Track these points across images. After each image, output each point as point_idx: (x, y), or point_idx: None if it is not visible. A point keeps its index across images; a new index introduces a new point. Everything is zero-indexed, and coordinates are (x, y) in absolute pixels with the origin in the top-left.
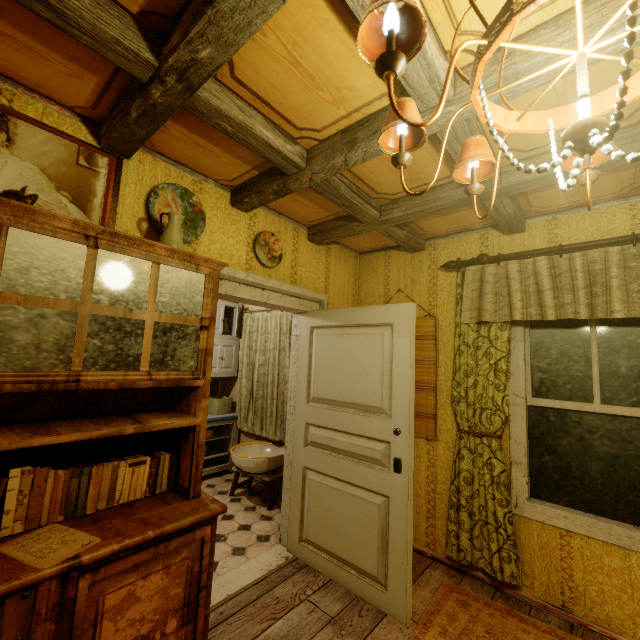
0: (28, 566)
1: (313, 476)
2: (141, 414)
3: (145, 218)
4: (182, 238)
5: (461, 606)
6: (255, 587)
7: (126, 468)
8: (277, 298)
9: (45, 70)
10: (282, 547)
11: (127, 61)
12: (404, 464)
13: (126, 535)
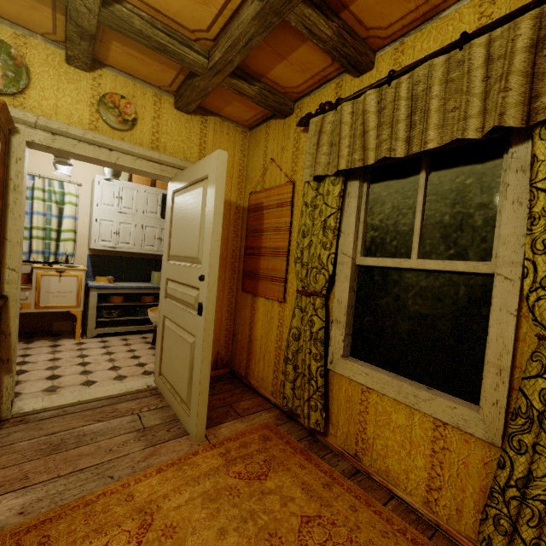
0: None
1: (167, 322)
2: None
3: None
4: (0, 89)
5: (262, 439)
6: (107, 400)
7: None
8: (130, 161)
9: None
10: (153, 379)
11: None
12: (204, 307)
13: None
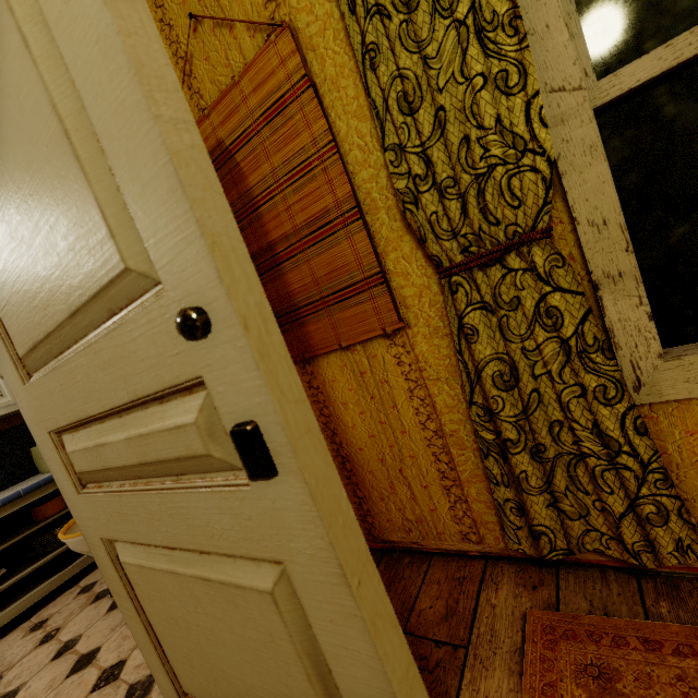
0: None
1: (125, 555)
2: None
3: None
4: None
5: (599, 691)
6: None
7: None
8: None
9: None
10: None
11: None
12: (270, 436)
13: None
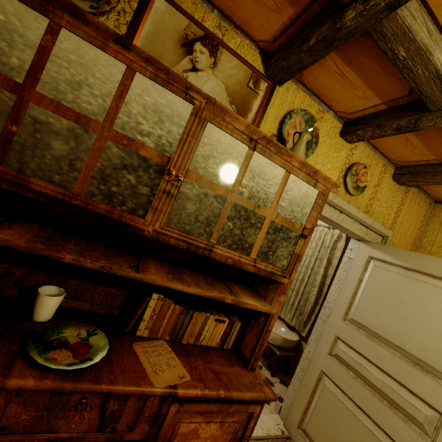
0: (147, 376)
1: (329, 384)
2: (231, 283)
3: (276, 134)
4: None
5: None
6: None
7: (212, 321)
8: (349, 223)
9: (256, 7)
10: (280, 418)
11: None
12: None
13: (206, 384)
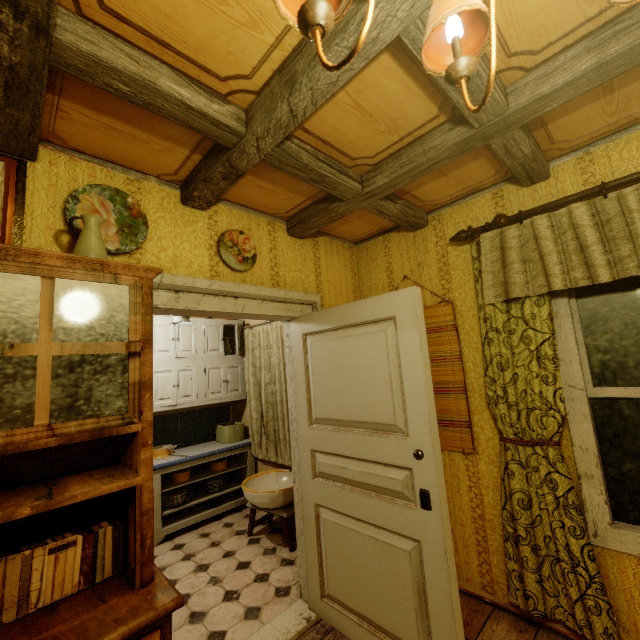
0: None
1: (327, 515)
2: (70, 477)
3: (65, 230)
4: (118, 248)
5: None
6: None
7: (45, 557)
8: (256, 306)
9: None
10: (303, 603)
11: None
12: (433, 497)
13: None
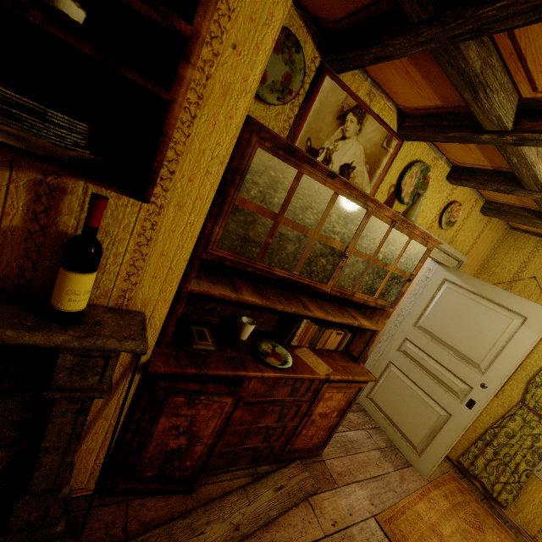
0: (313, 370)
1: (395, 370)
2: (346, 307)
3: (394, 184)
4: (407, 202)
5: (459, 491)
6: None
7: (334, 334)
8: (435, 252)
9: (409, 90)
10: None
11: (489, 122)
12: (477, 406)
13: (341, 373)
